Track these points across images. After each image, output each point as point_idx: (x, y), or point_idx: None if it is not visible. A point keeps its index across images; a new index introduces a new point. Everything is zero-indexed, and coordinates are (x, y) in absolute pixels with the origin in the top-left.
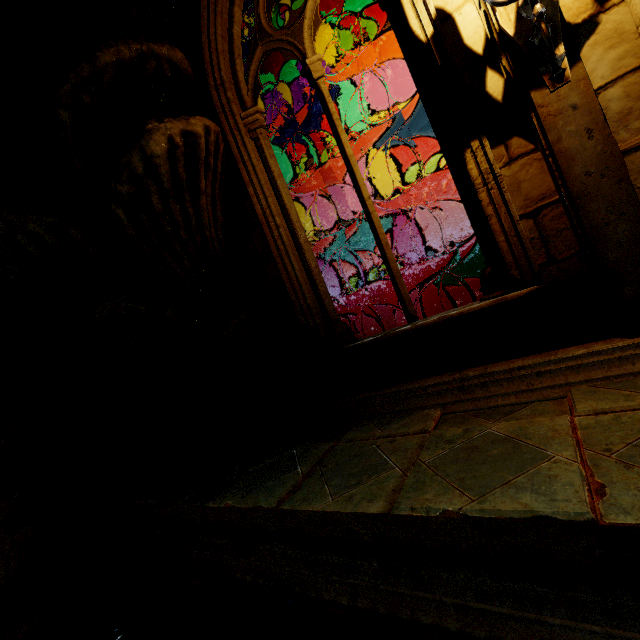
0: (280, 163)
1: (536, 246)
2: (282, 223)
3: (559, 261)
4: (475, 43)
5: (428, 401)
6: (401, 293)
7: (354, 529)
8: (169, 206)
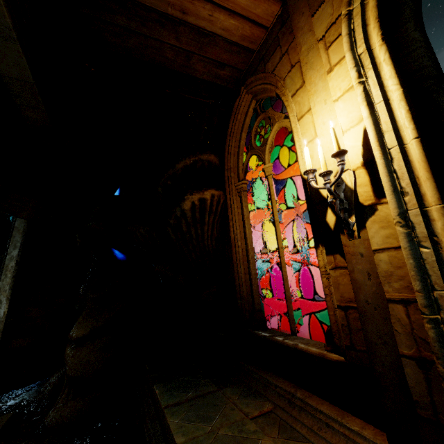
0: (250, 210)
1: (344, 331)
2: (242, 244)
3: (357, 350)
4: (324, 191)
5: (273, 396)
6: (288, 313)
7: (172, 443)
8: (190, 229)
